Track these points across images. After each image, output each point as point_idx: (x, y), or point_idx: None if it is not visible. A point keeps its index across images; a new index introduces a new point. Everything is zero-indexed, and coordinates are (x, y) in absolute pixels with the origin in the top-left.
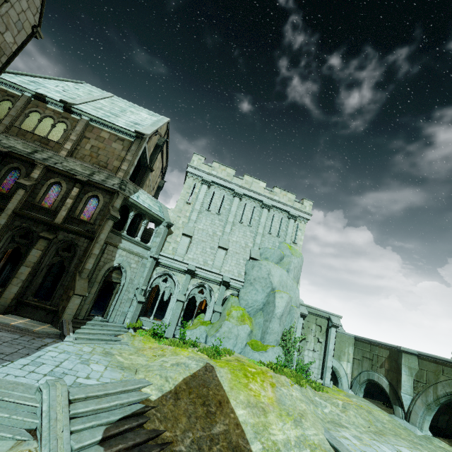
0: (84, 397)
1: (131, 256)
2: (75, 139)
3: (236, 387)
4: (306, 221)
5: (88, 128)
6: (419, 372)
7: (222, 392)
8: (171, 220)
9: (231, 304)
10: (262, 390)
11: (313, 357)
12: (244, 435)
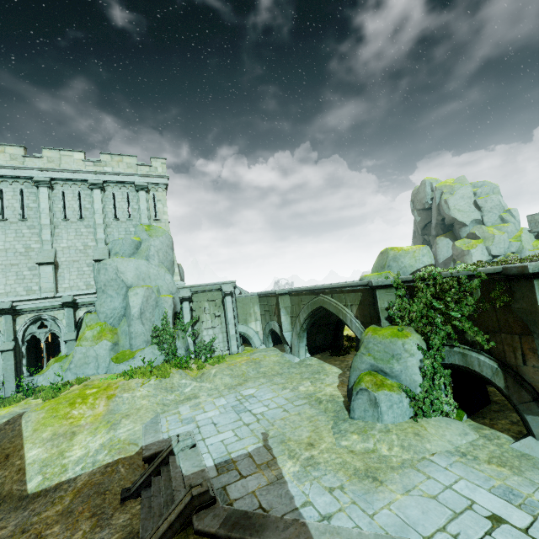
0: None
1: None
2: None
3: (44, 426)
4: (164, 187)
5: None
6: (291, 308)
7: (17, 441)
8: None
9: (86, 325)
10: (89, 411)
11: (215, 333)
12: (23, 478)
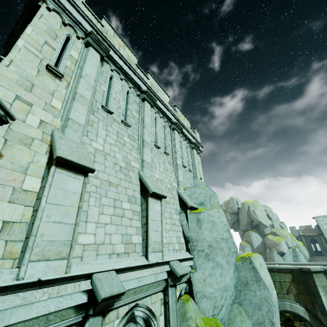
0: None
1: None
2: None
3: None
4: (200, 153)
5: None
6: None
7: None
8: None
9: None
10: None
11: None
12: None
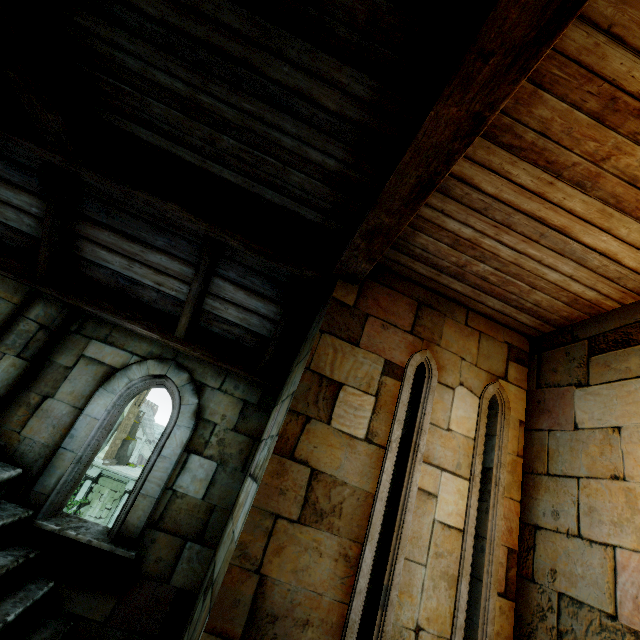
0: None
1: None
2: None
3: None
4: None
5: None
6: None
7: None
8: None
9: None
10: None
11: None
12: None
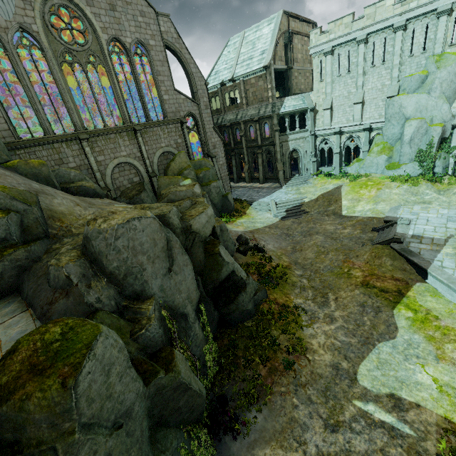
0: (281, 203)
1: (297, 141)
2: (244, 96)
3: (348, 193)
4: None
5: (245, 83)
6: None
7: (339, 196)
8: (313, 104)
9: (374, 143)
10: (367, 193)
11: None
12: (341, 209)
